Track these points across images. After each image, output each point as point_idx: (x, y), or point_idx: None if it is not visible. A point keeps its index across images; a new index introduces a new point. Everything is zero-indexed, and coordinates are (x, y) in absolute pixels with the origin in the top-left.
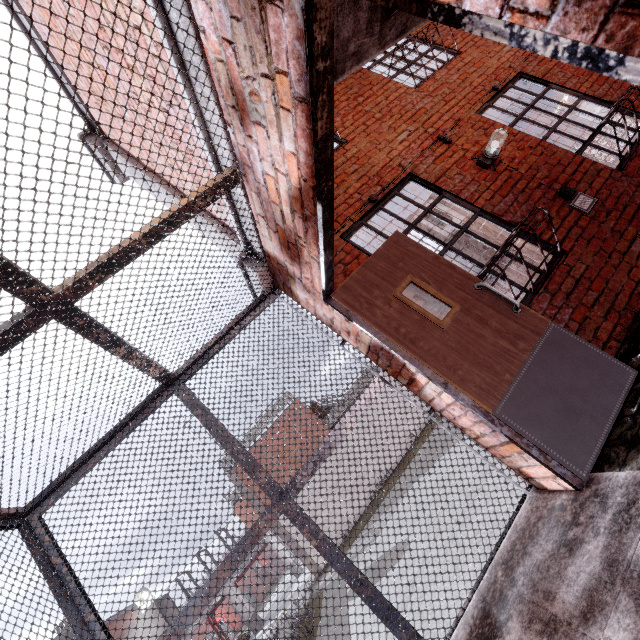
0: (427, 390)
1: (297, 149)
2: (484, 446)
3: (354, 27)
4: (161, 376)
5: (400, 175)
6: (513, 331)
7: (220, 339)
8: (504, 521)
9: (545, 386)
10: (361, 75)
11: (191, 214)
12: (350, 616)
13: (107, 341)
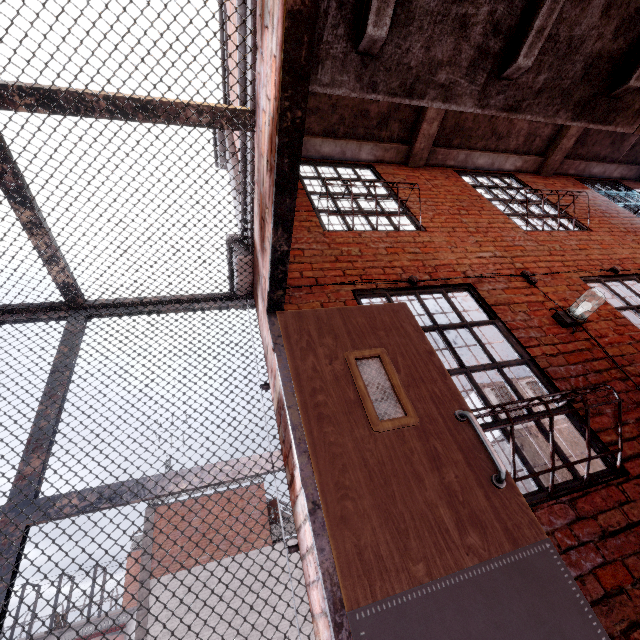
0: (299, 505)
1: (277, 47)
2: None
3: (452, 55)
4: (66, 288)
5: (457, 277)
6: (474, 507)
7: (159, 303)
8: None
9: None
10: (477, 199)
11: (175, 119)
12: None
13: (12, 188)
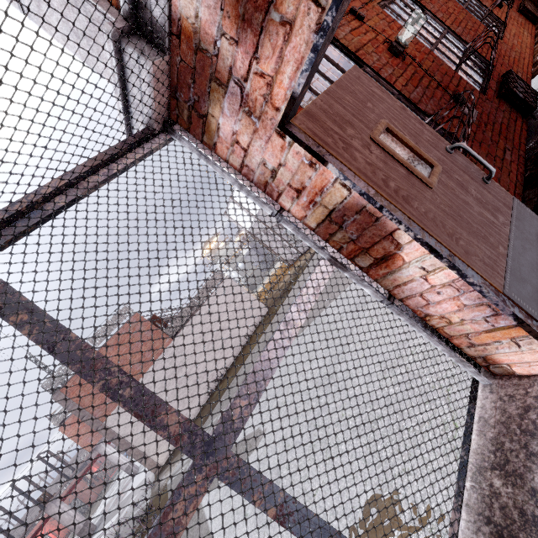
0: (407, 270)
1: None
2: (448, 335)
3: None
4: None
5: None
6: (490, 202)
7: (67, 186)
8: (468, 415)
9: (531, 261)
10: None
11: None
12: (206, 511)
13: None
